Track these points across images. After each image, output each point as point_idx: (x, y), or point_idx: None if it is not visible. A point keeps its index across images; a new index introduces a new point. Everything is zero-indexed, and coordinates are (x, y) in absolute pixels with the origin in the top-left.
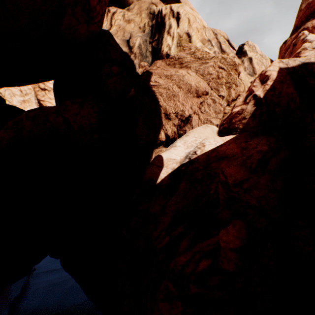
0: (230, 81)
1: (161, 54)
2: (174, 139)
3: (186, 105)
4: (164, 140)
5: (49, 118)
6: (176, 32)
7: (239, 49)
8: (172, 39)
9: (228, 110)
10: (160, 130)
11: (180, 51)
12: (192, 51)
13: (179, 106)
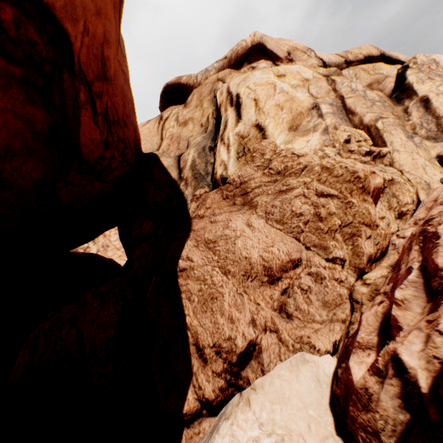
0: (352, 221)
1: (214, 178)
2: (229, 395)
3: (239, 318)
4: (200, 409)
5: (63, 331)
6: (233, 134)
7: (398, 79)
8: (227, 149)
9: (362, 295)
10: (187, 389)
11: (246, 163)
12: (267, 159)
13: (222, 325)
